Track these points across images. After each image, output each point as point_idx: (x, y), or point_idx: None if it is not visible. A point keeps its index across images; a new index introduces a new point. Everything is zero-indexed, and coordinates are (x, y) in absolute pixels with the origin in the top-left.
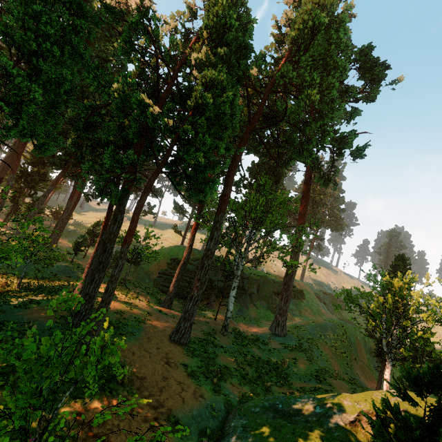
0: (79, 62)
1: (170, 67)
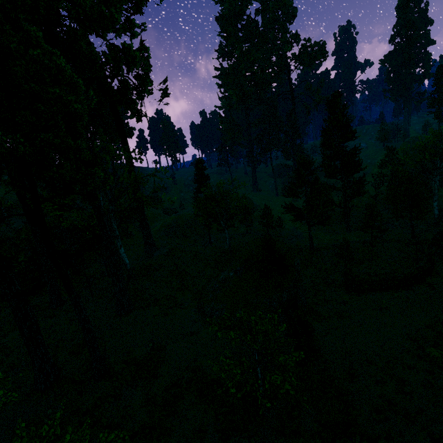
0: None
1: None
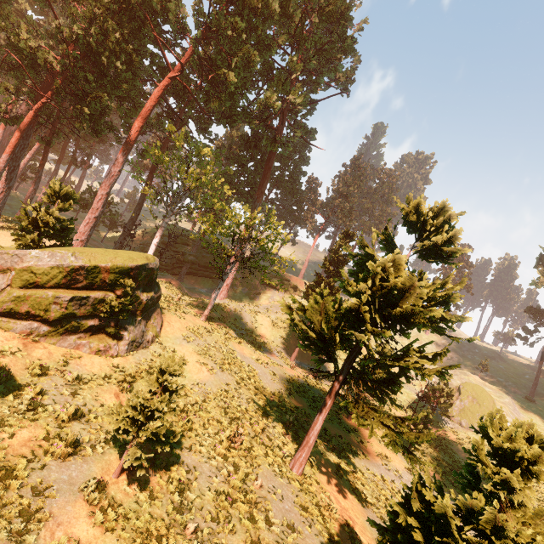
0: None
1: None
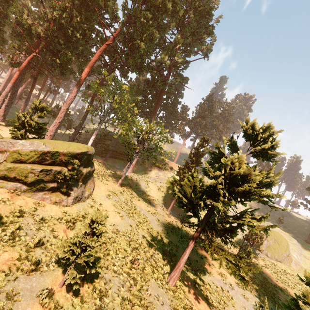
0: (10, 0)
1: None
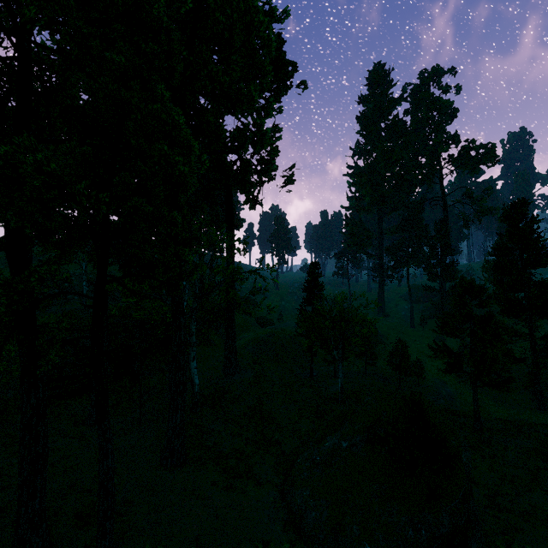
0: None
1: (8, 29)
